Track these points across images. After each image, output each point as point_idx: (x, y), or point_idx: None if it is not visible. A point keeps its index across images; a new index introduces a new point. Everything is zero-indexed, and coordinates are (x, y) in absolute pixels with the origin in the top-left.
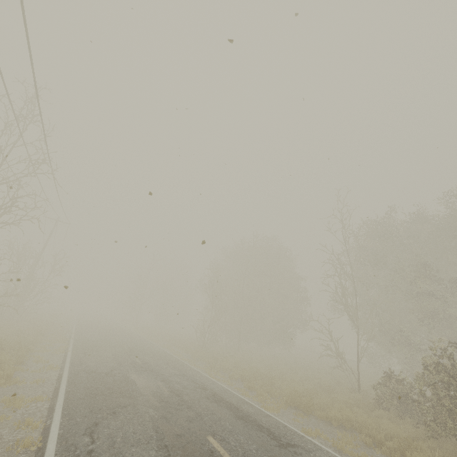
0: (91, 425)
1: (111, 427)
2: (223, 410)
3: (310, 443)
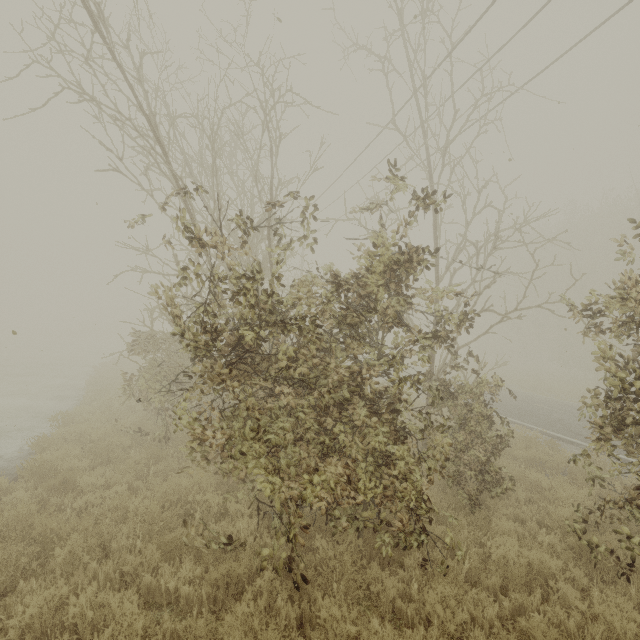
0: None
1: None
2: None
3: None
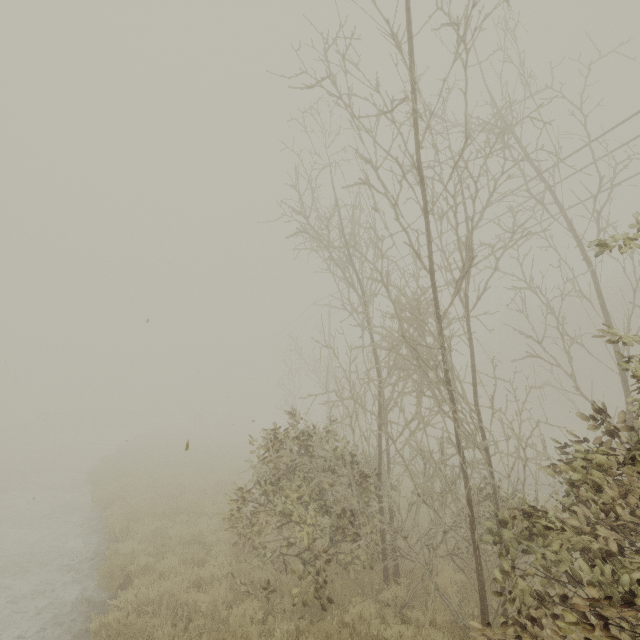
0: None
1: None
2: None
3: None
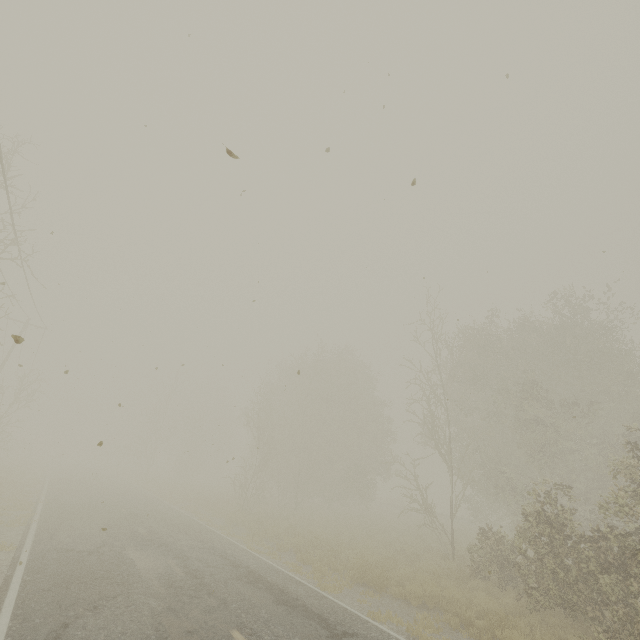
0: (58, 627)
1: (88, 628)
2: (261, 593)
3: (375, 630)
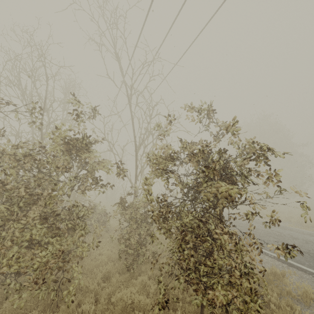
0: None
1: None
2: None
3: None
